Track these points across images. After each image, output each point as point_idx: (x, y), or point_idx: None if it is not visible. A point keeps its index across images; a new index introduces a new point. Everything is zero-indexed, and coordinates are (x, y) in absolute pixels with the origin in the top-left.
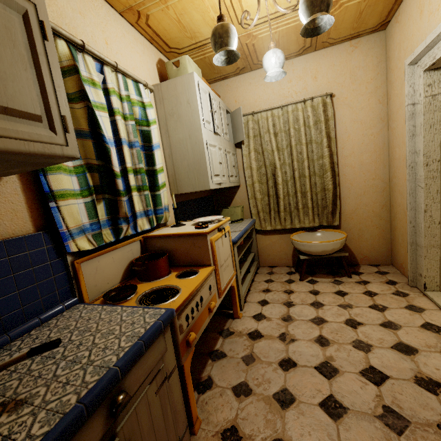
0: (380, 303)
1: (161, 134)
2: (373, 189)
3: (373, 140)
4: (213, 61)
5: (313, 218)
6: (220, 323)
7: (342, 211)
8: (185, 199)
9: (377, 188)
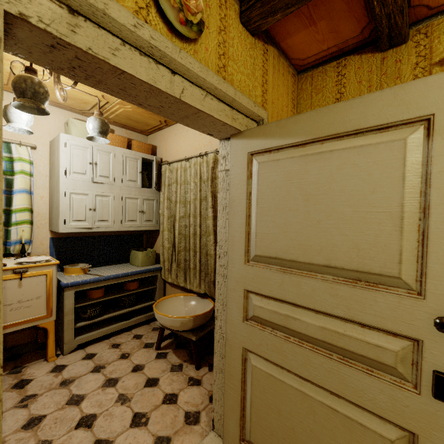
0: (152, 416)
1: (50, 180)
2: None
3: None
4: (17, 132)
5: (199, 282)
6: (33, 359)
7: None
8: (79, 235)
9: None
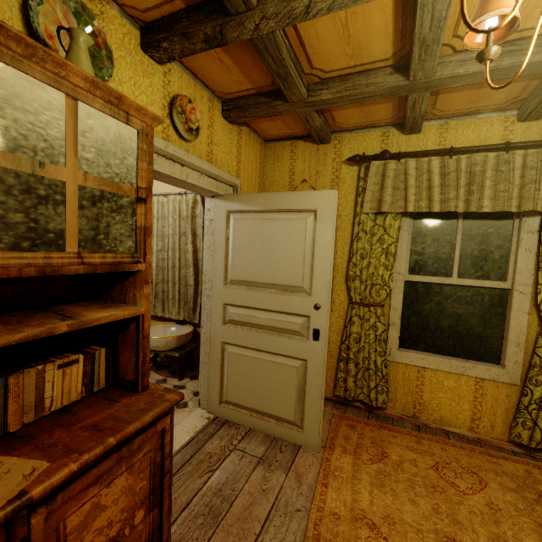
0: None
1: None
2: None
3: None
4: None
5: (178, 310)
6: None
7: None
8: None
9: None
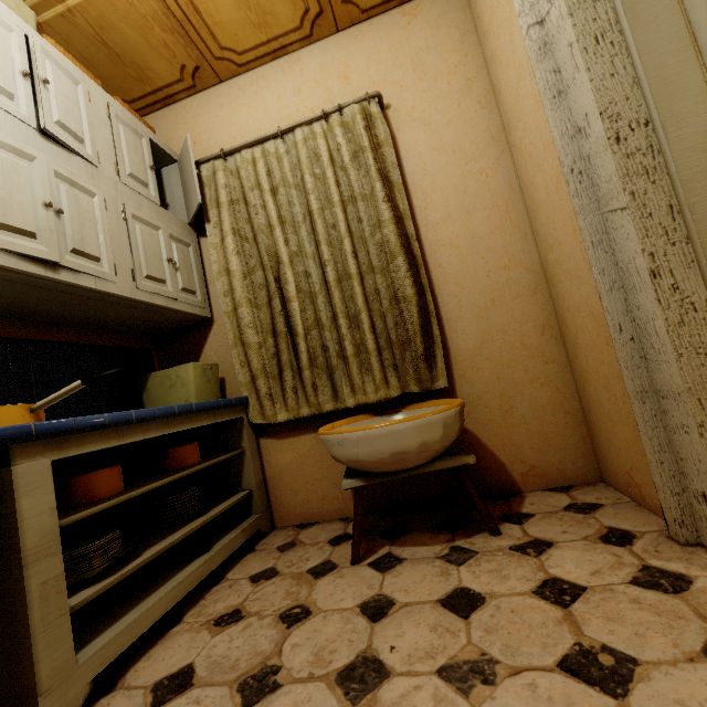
0: (602, 638)
1: None
2: (510, 292)
3: (487, 184)
4: None
5: (383, 375)
6: None
7: (453, 354)
8: None
9: (520, 287)
